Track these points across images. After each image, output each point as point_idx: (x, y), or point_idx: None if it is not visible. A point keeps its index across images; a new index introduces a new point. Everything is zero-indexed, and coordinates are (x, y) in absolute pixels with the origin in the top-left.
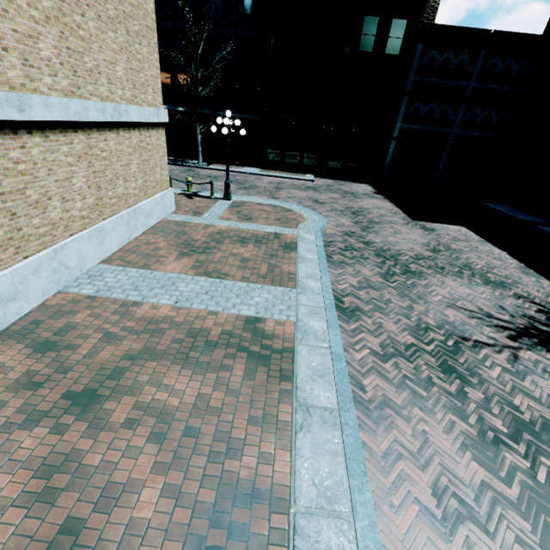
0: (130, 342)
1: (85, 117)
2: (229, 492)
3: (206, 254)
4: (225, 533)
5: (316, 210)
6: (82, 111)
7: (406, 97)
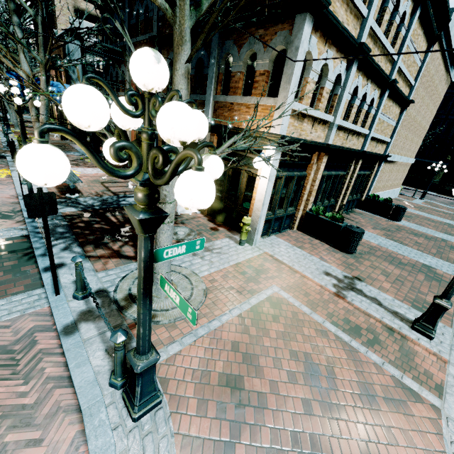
0: (409, 214)
1: (404, 161)
2: (448, 233)
3: (421, 209)
4: (448, 234)
5: None
6: (404, 159)
7: None
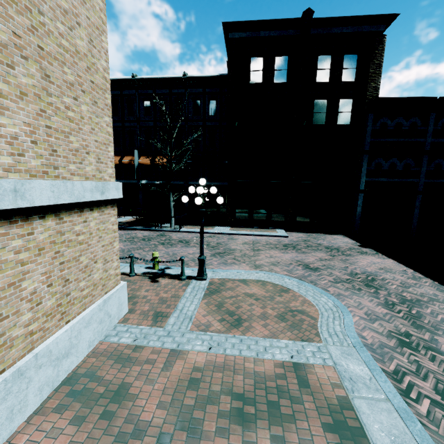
0: None
1: None
2: None
3: None
4: None
5: (317, 283)
6: None
7: (365, 155)
